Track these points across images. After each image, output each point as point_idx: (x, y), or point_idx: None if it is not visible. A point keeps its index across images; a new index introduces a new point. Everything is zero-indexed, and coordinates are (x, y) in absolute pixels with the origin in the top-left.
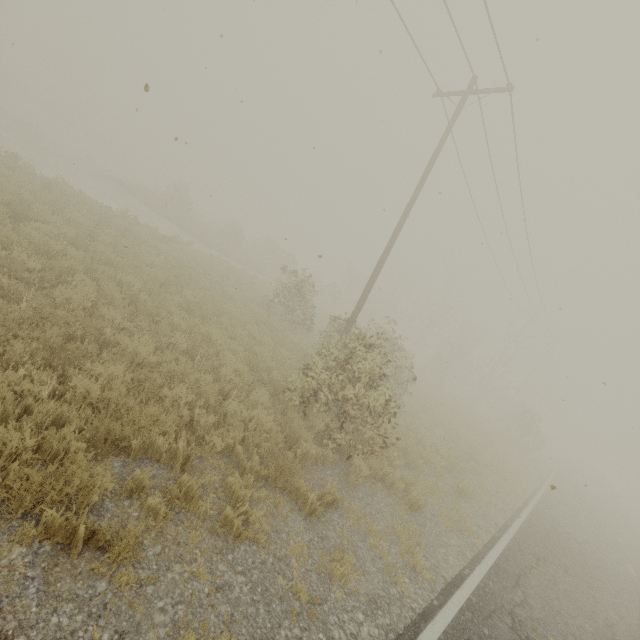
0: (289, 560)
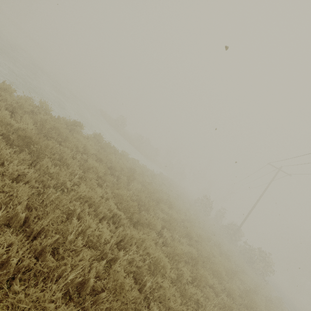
0: None
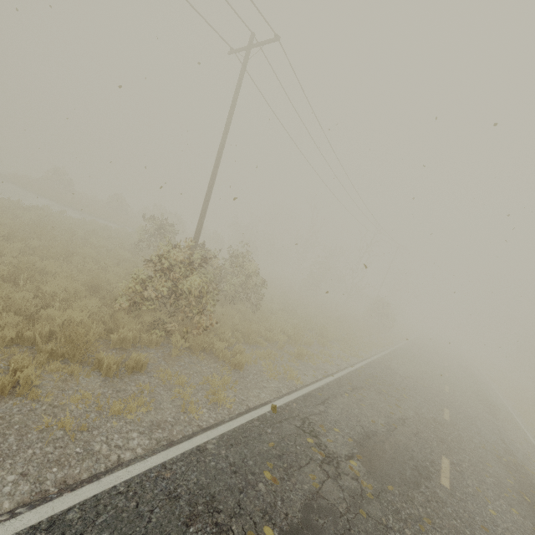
0: (67, 407)
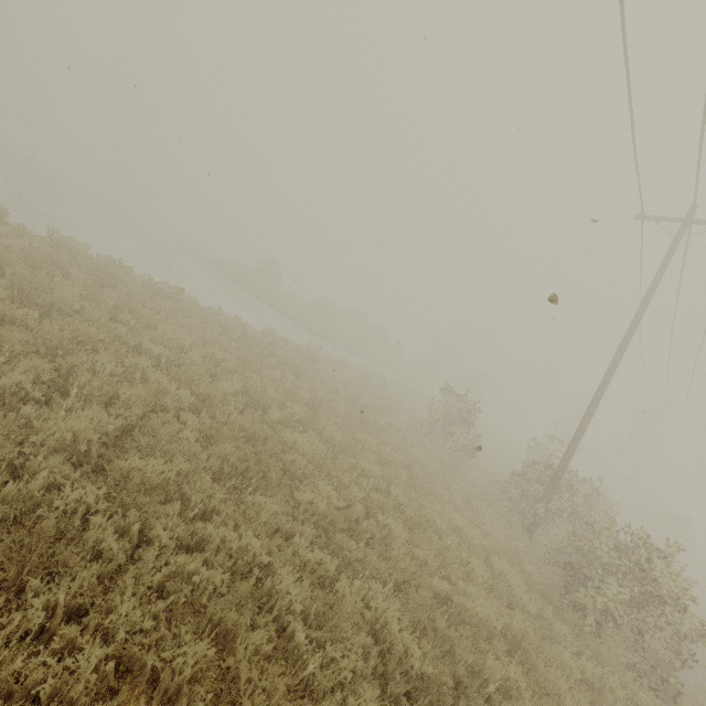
0: None
